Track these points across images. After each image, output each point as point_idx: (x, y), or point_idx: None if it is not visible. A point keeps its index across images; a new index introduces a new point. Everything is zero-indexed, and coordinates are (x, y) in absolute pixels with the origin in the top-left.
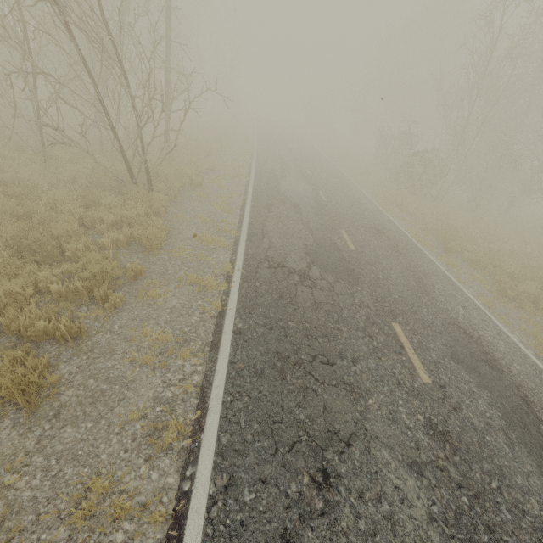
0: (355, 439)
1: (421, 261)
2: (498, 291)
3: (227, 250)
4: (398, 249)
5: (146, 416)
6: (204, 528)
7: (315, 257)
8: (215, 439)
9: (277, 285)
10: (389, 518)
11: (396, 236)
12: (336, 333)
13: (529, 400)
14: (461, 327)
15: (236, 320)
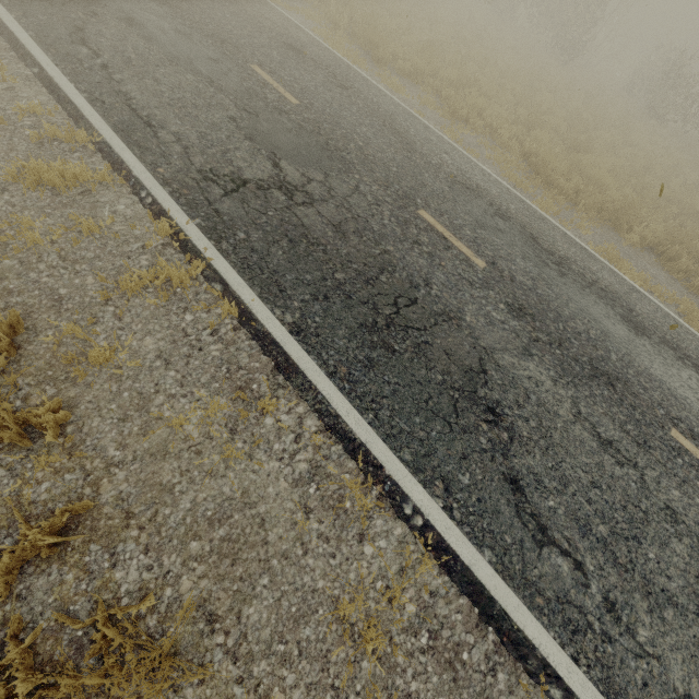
0: (484, 363)
1: (374, 96)
2: (451, 114)
3: (116, 187)
4: (340, 82)
5: (309, 509)
6: (462, 531)
7: (267, 142)
8: (401, 464)
9: (268, 223)
10: (540, 404)
11: (319, 54)
12: (389, 260)
13: (535, 237)
14: (461, 182)
15: (276, 314)
